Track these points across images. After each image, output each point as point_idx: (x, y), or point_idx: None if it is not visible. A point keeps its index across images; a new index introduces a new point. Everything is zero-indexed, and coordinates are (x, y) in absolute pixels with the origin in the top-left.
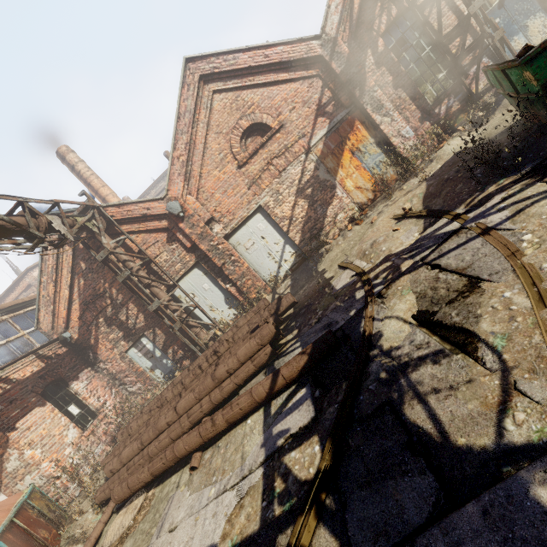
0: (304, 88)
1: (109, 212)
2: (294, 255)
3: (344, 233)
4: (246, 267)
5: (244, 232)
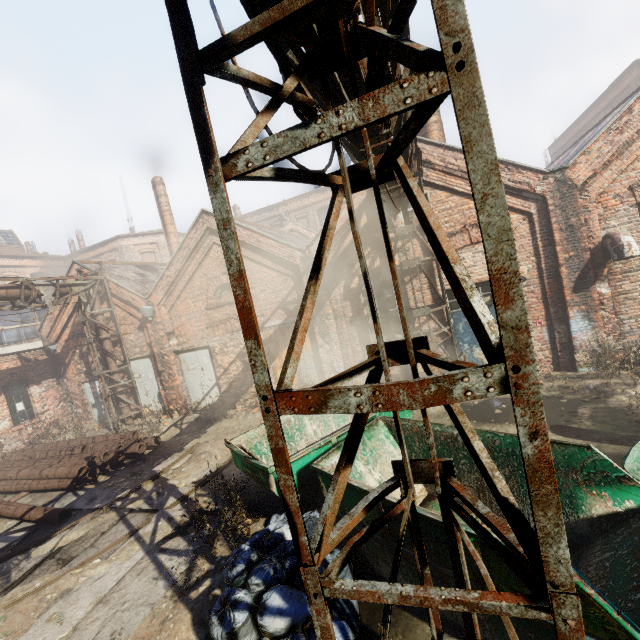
0: (279, 280)
1: (110, 285)
2: (218, 397)
3: (249, 412)
4: (177, 384)
5: (191, 356)
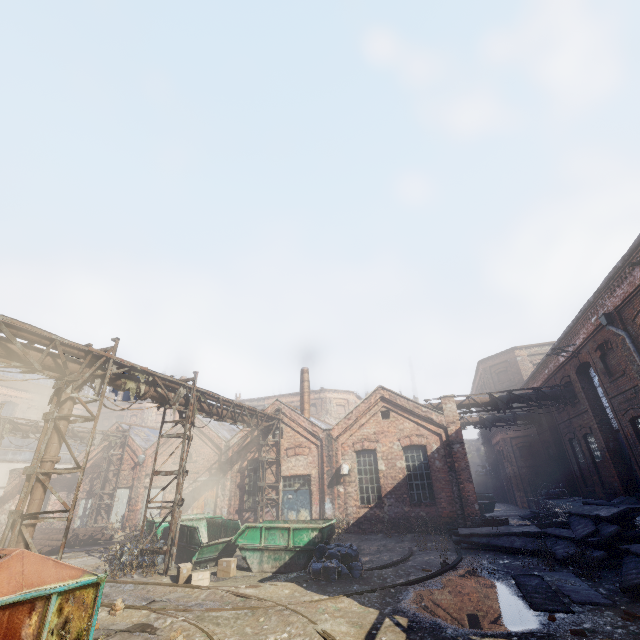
0: (212, 455)
1: (130, 439)
2: None
3: None
4: (137, 508)
5: (153, 491)
